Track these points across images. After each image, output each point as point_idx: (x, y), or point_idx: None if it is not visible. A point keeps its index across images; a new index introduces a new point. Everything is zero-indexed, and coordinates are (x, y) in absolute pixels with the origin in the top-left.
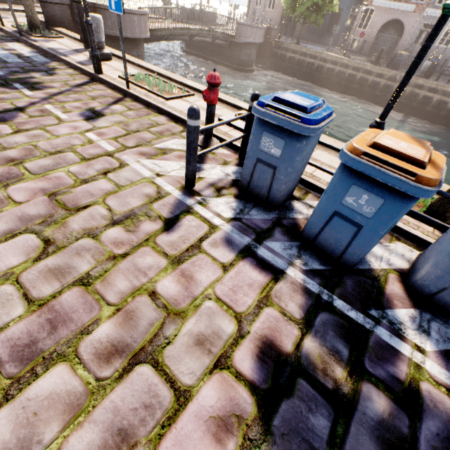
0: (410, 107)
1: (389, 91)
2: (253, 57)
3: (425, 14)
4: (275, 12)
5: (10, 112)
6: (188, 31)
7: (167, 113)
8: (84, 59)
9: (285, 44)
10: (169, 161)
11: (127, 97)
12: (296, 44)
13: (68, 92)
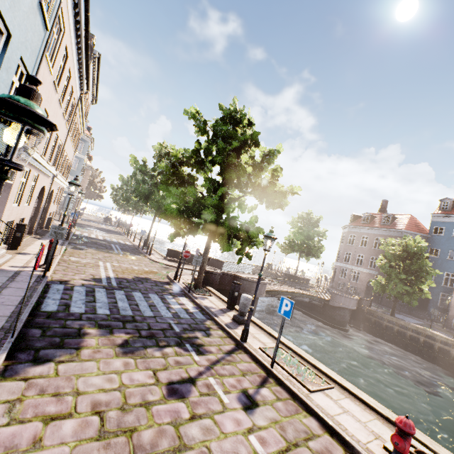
0: None
1: None
2: (347, 318)
3: None
4: (360, 283)
5: (186, 384)
6: (291, 293)
7: (317, 415)
8: (228, 320)
9: (378, 313)
10: None
11: (270, 376)
12: (390, 315)
13: (223, 360)
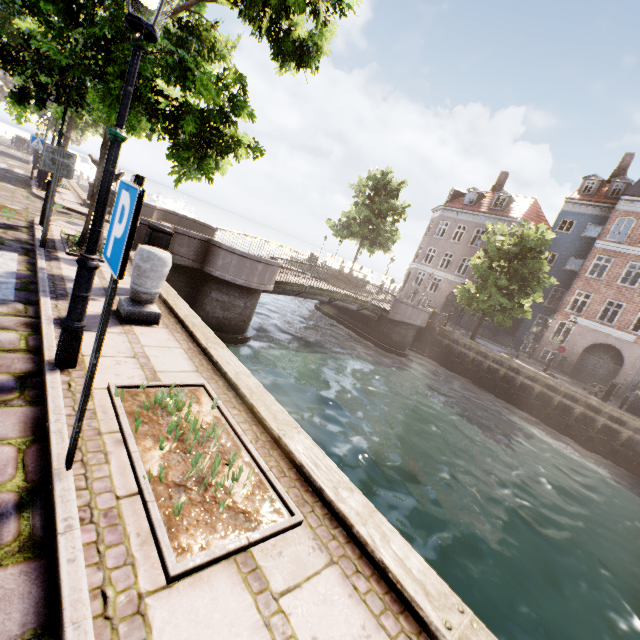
0: None
1: (639, 449)
2: (409, 339)
3: None
4: (438, 295)
5: None
6: (329, 293)
7: None
8: (94, 311)
9: (454, 335)
10: None
11: (34, 503)
12: (470, 338)
13: None
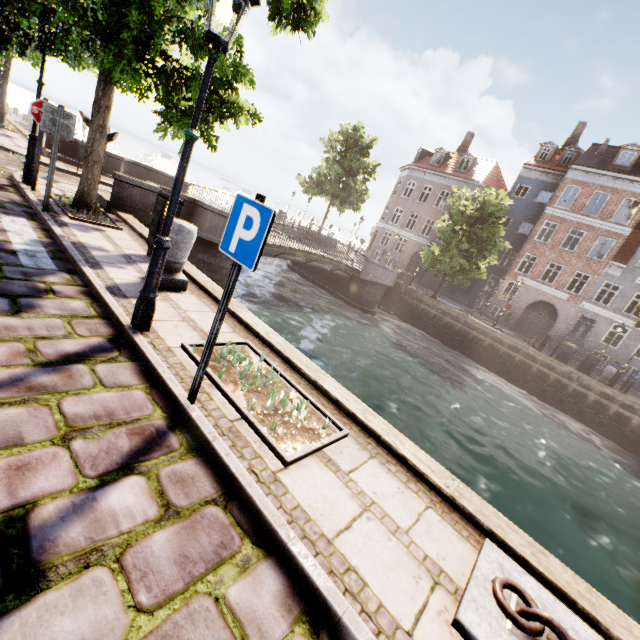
0: (598, 420)
1: (562, 388)
2: (378, 298)
3: (582, 306)
4: (403, 255)
5: None
6: (306, 254)
7: (287, 553)
8: (130, 279)
9: (418, 294)
10: None
11: (179, 426)
12: (432, 297)
13: (5, 391)
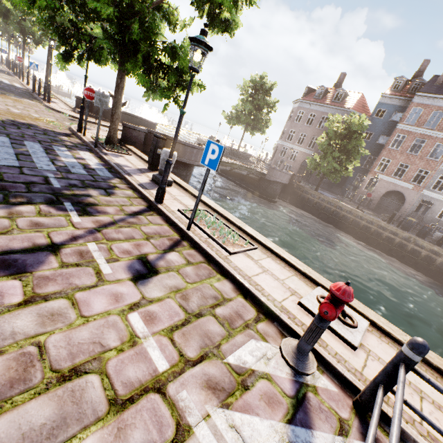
0: (428, 268)
1: (403, 248)
2: (278, 192)
3: (423, 193)
4: (295, 163)
5: (39, 253)
6: (231, 164)
7: (233, 278)
8: (145, 181)
9: (305, 188)
10: (255, 415)
11: (185, 239)
12: (314, 190)
13: (121, 223)
